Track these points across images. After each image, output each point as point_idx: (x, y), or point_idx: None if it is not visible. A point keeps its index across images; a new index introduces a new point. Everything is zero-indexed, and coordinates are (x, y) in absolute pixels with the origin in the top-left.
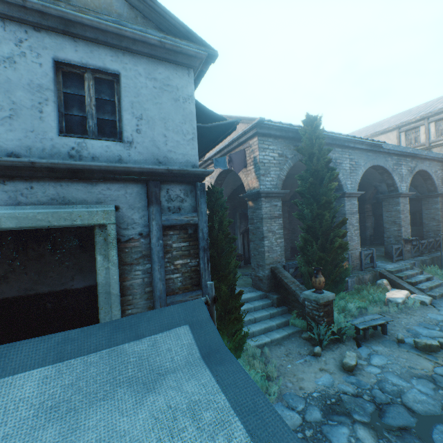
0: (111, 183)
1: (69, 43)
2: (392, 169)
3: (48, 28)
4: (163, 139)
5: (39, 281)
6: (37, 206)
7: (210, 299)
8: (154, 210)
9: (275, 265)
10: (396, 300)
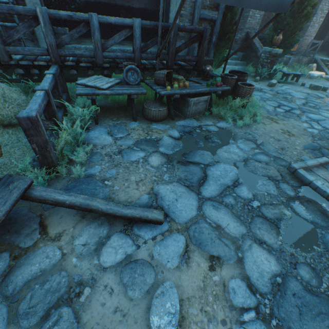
0: None
1: None
2: None
3: None
4: None
5: None
6: None
7: None
8: None
9: (250, 31)
10: (313, 75)
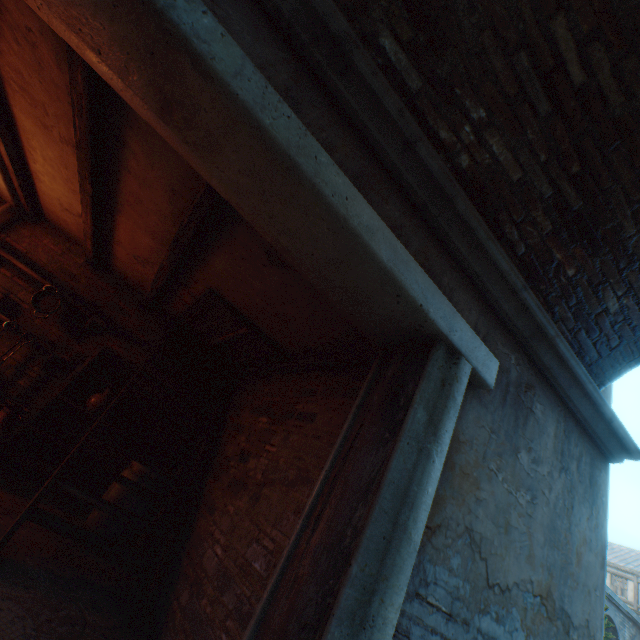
0: None
1: None
2: (618, 626)
3: None
4: None
5: None
6: None
7: None
8: None
9: None
10: None
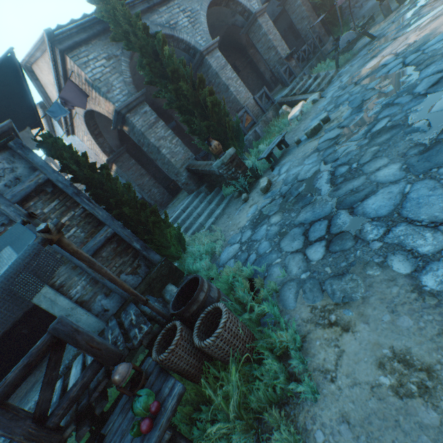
0: None
1: None
2: None
3: None
4: None
5: None
6: None
7: (25, 218)
8: None
9: (187, 164)
10: (295, 116)
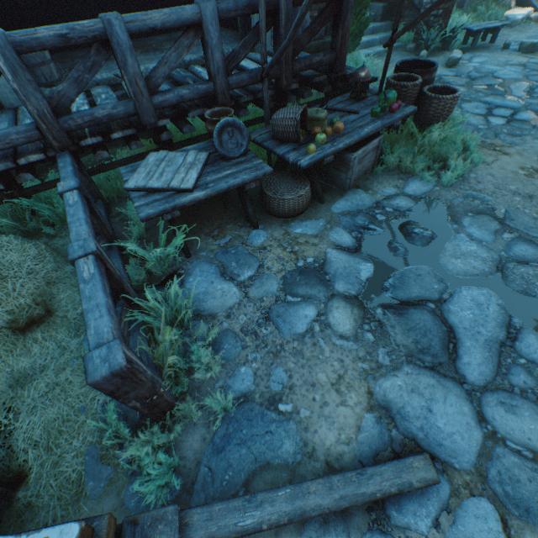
0: None
1: None
2: None
3: None
4: None
5: None
6: None
7: None
8: None
9: None
10: (515, 18)
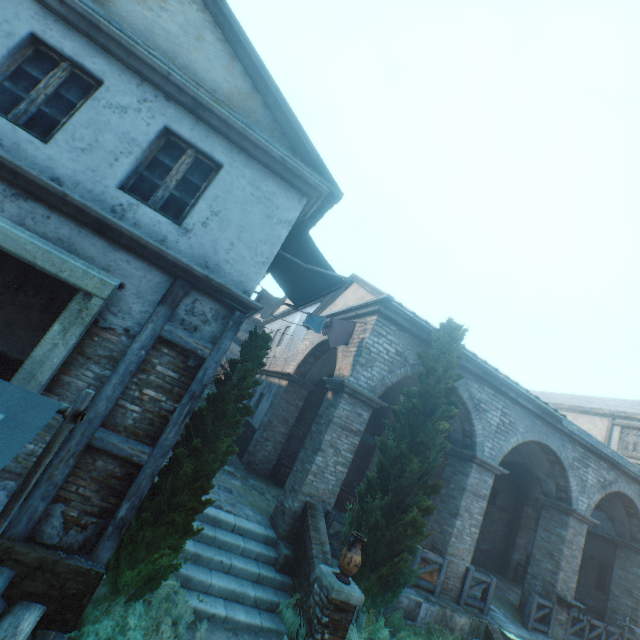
0: (136, 258)
1: (191, 121)
2: (569, 464)
3: (179, 102)
4: (227, 245)
5: (2, 333)
6: (39, 237)
7: (72, 410)
8: (162, 311)
9: (315, 501)
10: None
